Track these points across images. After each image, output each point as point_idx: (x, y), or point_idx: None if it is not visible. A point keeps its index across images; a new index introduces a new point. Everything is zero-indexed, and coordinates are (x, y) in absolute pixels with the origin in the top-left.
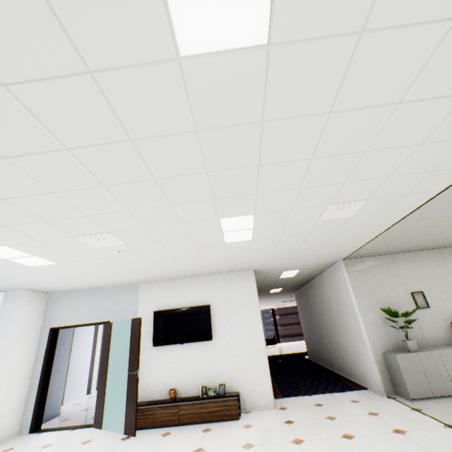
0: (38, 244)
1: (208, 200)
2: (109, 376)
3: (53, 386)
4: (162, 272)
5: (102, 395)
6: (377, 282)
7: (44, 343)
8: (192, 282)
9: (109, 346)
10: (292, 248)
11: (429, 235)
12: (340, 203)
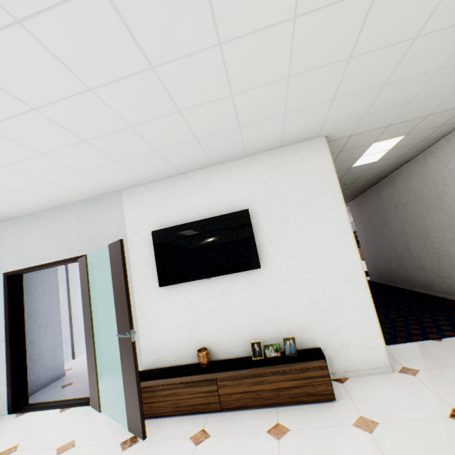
0: None
1: None
2: (100, 335)
3: (42, 346)
4: (146, 154)
5: (93, 364)
6: None
7: (0, 295)
8: (210, 177)
9: (88, 292)
10: None
11: None
12: None
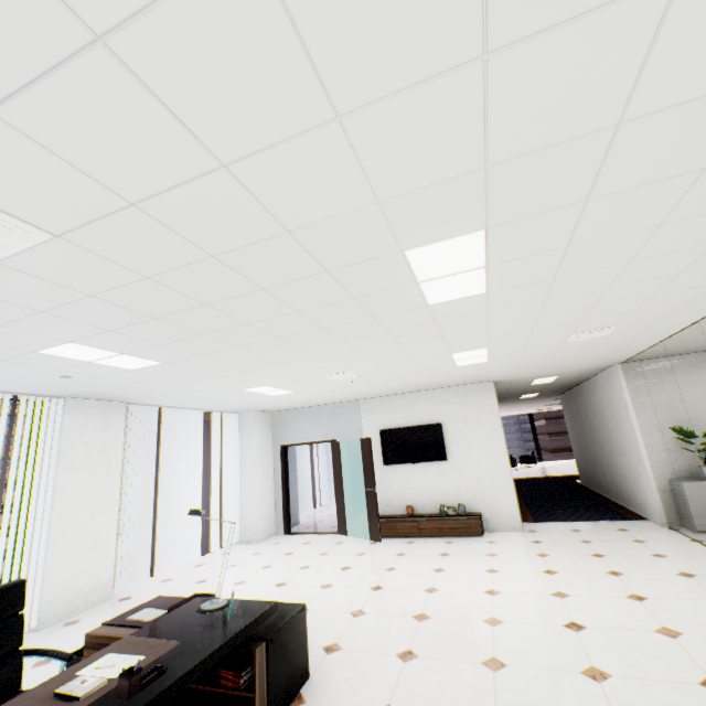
0: (290, 382)
1: (441, 346)
2: (344, 491)
3: (290, 498)
4: (385, 391)
5: (342, 508)
6: (671, 393)
7: (278, 459)
8: (418, 398)
9: (341, 464)
10: (539, 362)
11: None
12: (584, 331)
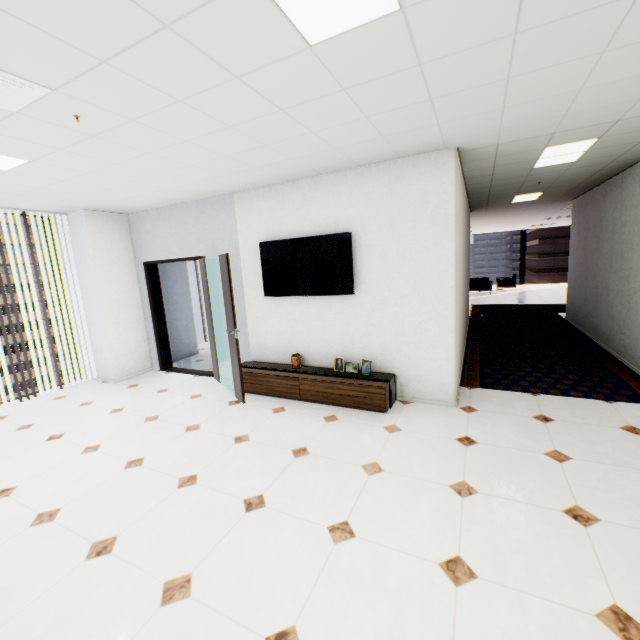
0: None
1: None
2: (219, 328)
3: (179, 327)
4: (247, 170)
5: (214, 349)
6: None
7: (143, 281)
8: (319, 188)
9: (208, 292)
10: (578, 45)
11: None
12: None
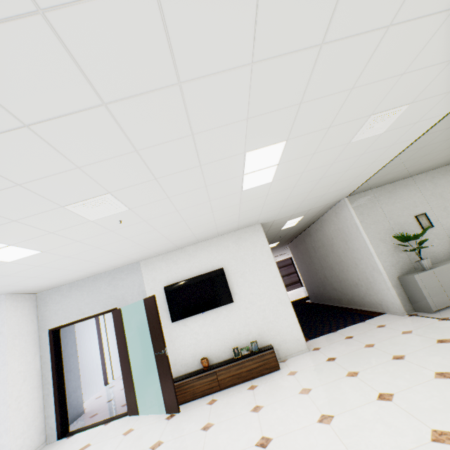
0: (13, 226)
1: (240, 122)
2: (131, 363)
3: (69, 388)
4: (165, 244)
5: (130, 383)
6: (383, 213)
7: (46, 347)
8: (198, 249)
9: (124, 333)
10: (306, 189)
11: (436, 152)
12: (382, 111)
